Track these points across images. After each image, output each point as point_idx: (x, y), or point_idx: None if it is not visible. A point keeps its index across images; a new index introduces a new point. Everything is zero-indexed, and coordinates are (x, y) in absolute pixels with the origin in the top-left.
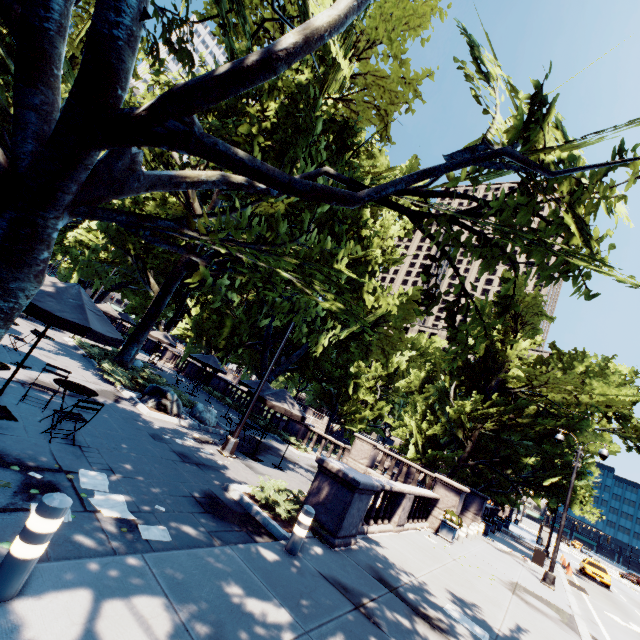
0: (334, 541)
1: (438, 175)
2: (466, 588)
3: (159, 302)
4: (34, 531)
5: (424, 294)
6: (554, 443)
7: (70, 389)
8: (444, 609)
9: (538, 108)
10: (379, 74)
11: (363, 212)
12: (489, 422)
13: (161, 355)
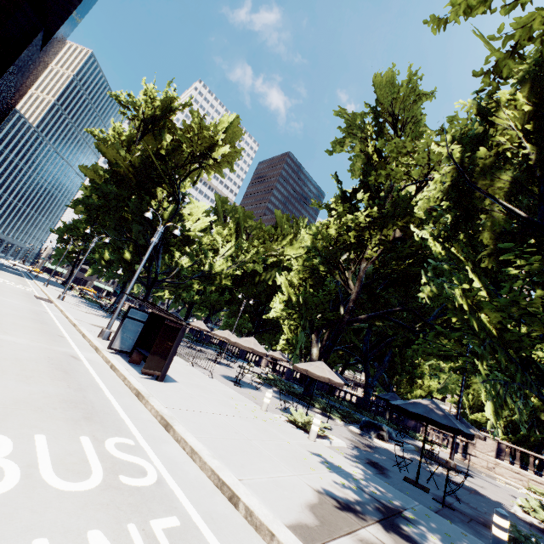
0: None
1: None
2: None
3: (330, 350)
4: None
5: None
6: None
7: None
8: None
9: None
10: None
11: None
12: None
13: (258, 362)
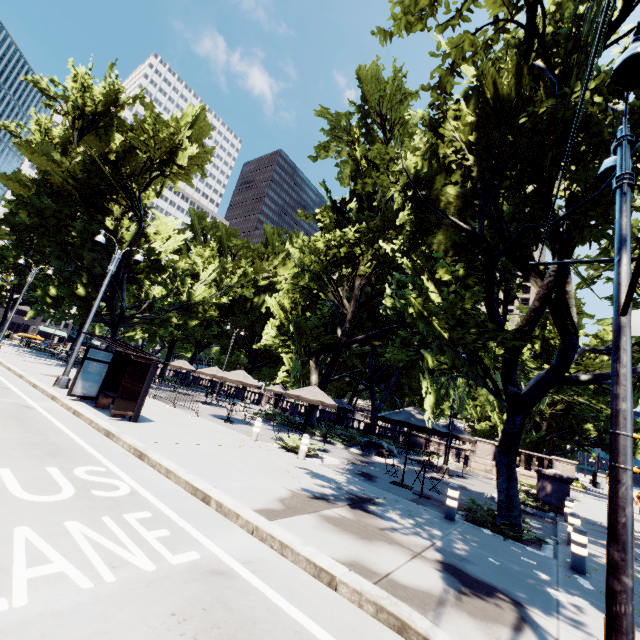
0: None
1: None
2: None
3: (329, 376)
4: (578, 524)
5: None
6: None
7: None
8: (638, 535)
9: None
10: None
11: None
12: (558, 404)
13: (258, 400)
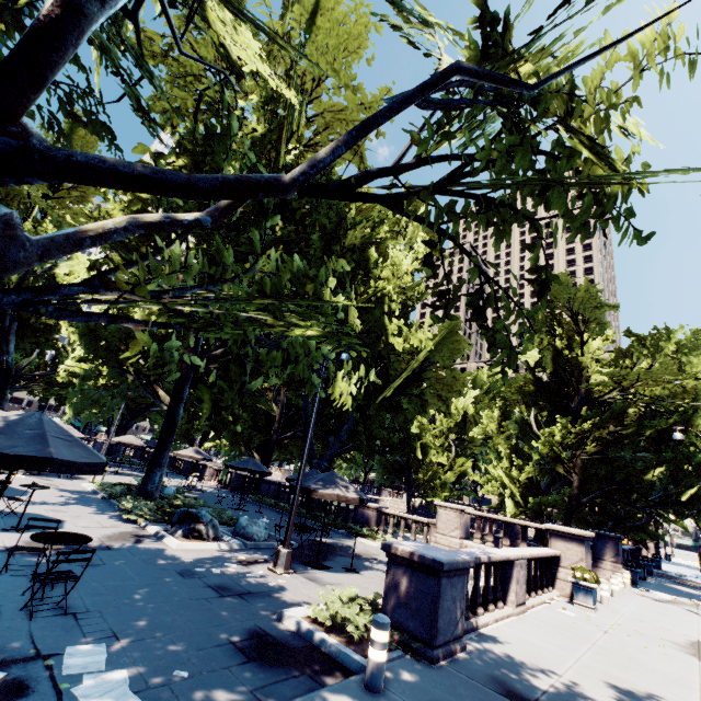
0: (433, 654)
1: (383, 123)
2: (633, 670)
3: (172, 413)
4: None
5: (435, 295)
6: (675, 447)
7: (51, 542)
8: None
9: (490, 32)
10: (335, 107)
11: (369, 255)
12: (588, 444)
13: (201, 475)
